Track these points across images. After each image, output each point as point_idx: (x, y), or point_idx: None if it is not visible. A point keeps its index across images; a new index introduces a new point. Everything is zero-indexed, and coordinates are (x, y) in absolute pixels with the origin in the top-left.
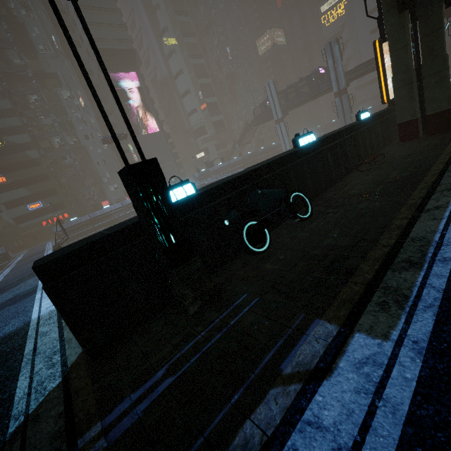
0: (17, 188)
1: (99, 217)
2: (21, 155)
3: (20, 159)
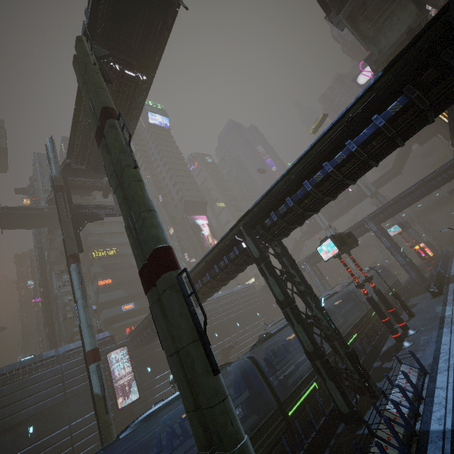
0: (117, 290)
1: None
2: (127, 263)
3: (125, 266)
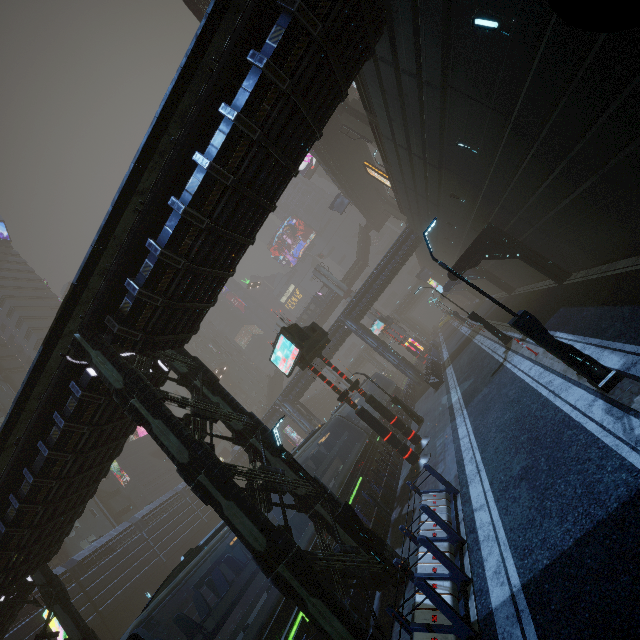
0: None
1: (89, 559)
2: None
3: None
